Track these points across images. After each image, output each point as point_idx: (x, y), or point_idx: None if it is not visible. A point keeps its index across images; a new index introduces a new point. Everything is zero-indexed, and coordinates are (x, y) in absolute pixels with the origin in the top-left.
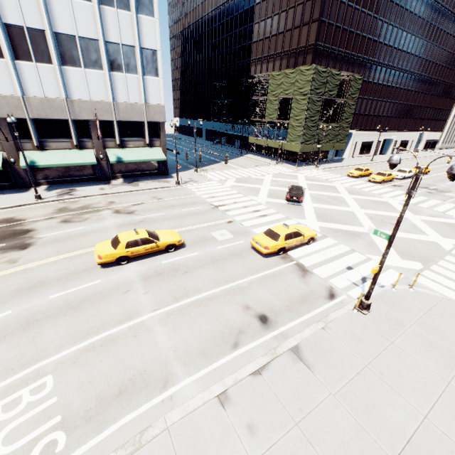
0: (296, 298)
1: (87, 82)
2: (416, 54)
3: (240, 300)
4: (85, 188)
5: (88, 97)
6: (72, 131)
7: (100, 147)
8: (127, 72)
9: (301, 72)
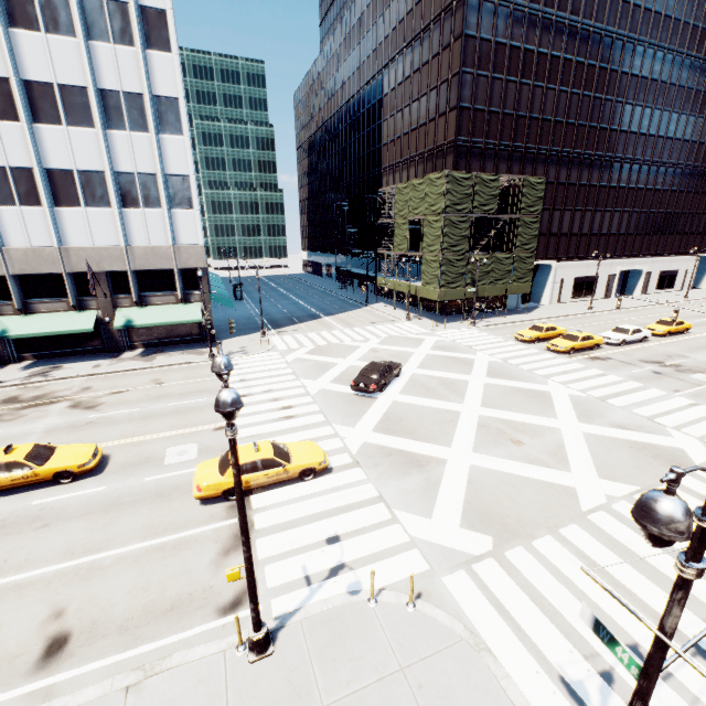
0: (165, 602)
1: (89, 224)
2: (662, 134)
3: (64, 595)
4: (77, 364)
5: (91, 243)
6: (68, 287)
7: (109, 307)
8: (146, 206)
9: (431, 182)
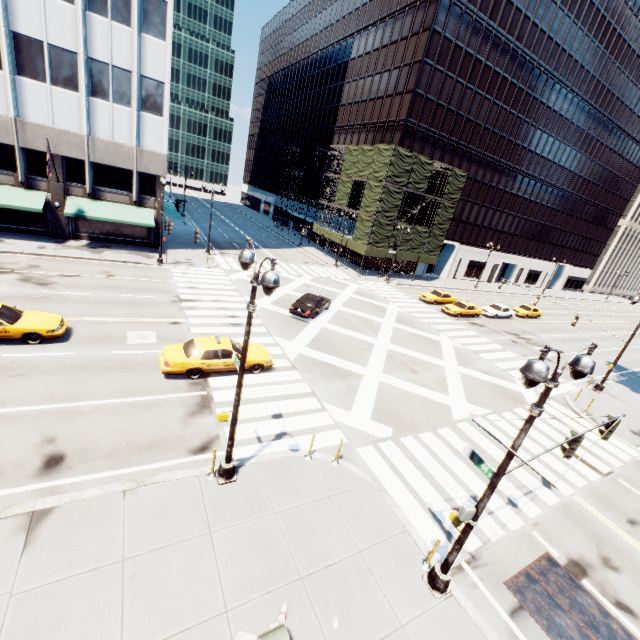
0: (144, 441)
1: (52, 103)
2: (556, 161)
3: (53, 428)
4: (19, 241)
5: (51, 123)
6: (18, 162)
7: (59, 192)
8: (116, 101)
9: (379, 152)
